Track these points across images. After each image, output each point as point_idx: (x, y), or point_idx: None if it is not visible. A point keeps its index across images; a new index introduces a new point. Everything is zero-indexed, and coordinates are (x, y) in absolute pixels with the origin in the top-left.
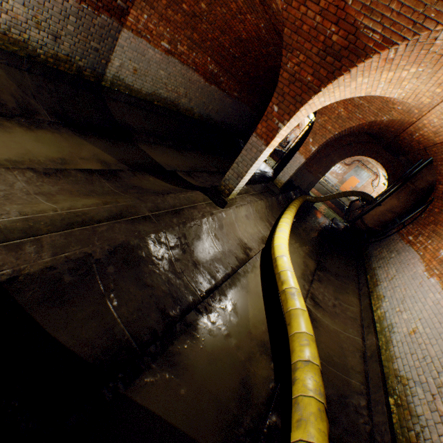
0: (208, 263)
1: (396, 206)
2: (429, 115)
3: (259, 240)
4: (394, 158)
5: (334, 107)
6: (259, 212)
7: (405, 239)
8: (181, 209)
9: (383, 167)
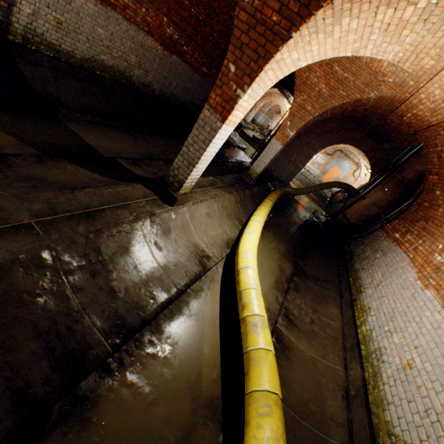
0: (138, 286)
1: (382, 199)
2: (430, 84)
3: (224, 244)
4: (378, 146)
5: (314, 83)
6: (227, 209)
7: (391, 237)
8: (99, 210)
9: (367, 156)
